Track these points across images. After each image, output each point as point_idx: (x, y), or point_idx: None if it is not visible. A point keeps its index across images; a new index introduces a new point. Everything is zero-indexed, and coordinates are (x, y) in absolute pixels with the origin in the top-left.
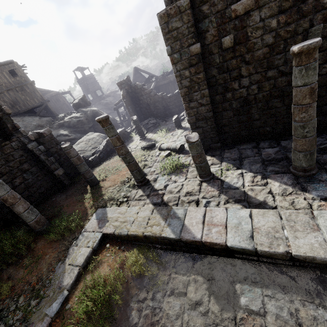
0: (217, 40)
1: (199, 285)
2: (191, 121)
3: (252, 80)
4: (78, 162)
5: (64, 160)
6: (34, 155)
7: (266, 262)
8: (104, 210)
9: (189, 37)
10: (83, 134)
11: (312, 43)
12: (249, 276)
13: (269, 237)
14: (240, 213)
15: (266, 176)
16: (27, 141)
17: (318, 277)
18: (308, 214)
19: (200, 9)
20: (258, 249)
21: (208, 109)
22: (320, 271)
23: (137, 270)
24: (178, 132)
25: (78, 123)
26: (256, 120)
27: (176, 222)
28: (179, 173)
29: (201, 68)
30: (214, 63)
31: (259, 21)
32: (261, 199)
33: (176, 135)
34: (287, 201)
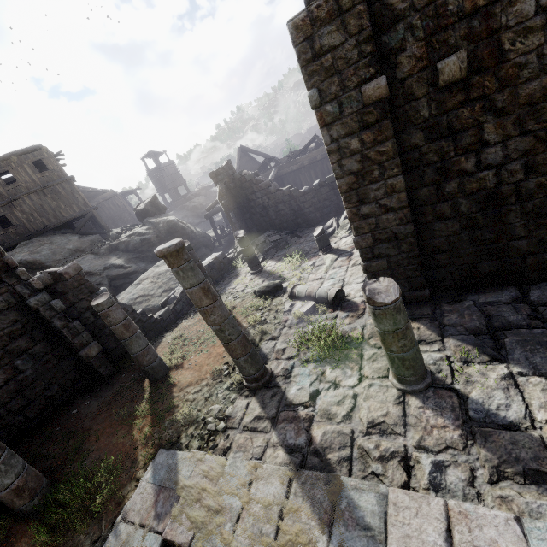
0: (426, 66)
1: None
2: (362, 245)
3: (511, 150)
4: (125, 333)
5: (103, 323)
6: (41, 318)
7: None
8: (173, 457)
9: (360, 65)
10: (151, 262)
11: None
12: None
13: None
14: None
15: None
16: (28, 291)
17: None
18: None
19: (384, 3)
20: None
21: (402, 217)
22: None
23: None
24: (325, 260)
25: (142, 244)
26: (519, 238)
27: (360, 544)
28: (341, 360)
29: (388, 131)
30: (416, 118)
31: (533, 14)
32: None
33: (321, 266)
34: None
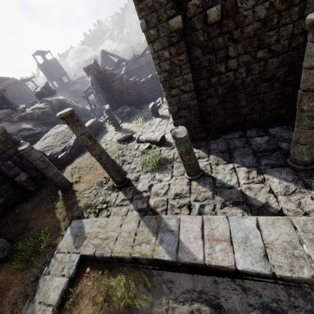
0: (202, 12)
1: None
2: (172, 111)
3: (240, 62)
4: (43, 165)
5: (26, 162)
6: None
7: (283, 284)
8: (81, 222)
9: (167, 7)
10: (50, 126)
11: None
12: (267, 305)
13: (286, 256)
14: (245, 222)
15: (262, 170)
16: None
17: None
18: None
19: None
20: (277, 273)
21: (191, 96)
22: None
23: (127, 303)
24: (155, 121)
25: (43, 114)
26: (243, 107)
27: (169, 237)
28: (163, 170)
29: (183, 48)
30: (197, 41)
31: None
32: (263, 200)
33: (154, 125)
34: (293, 202)
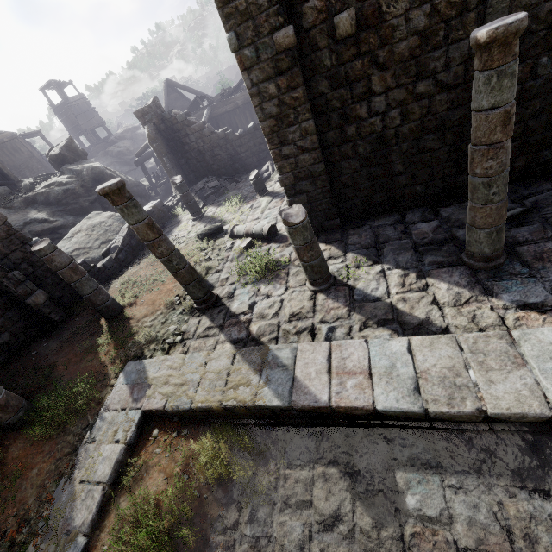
0: (326, 19)
1: (333, 485)
2: (286, 183)
3: (391, 100)
4: (74, 276)
5: (44, 274)
6: None
7: (442, 428)
8: (141, 364)
9: (271, 13)
10: (80, 215)
11: (514, 23)
12: (417, 457)
13: (445, 386)
14: (392, 346)
15: (425, 272)
16: None
17: (528, 443)
18: (504, 337)
19: None
20: (430, 410)
21: (315, 157)
22: (529, 431)
23: (217, 472)
24: (261, 202)
25: (66, 195)
26: (399, 174)
27: (279, 374)
28: (272, 279)
29: (299, 78)
30: (321, 67)
31: None
32: (422, 316)
33: (258, 208)
34: (464, 316)
